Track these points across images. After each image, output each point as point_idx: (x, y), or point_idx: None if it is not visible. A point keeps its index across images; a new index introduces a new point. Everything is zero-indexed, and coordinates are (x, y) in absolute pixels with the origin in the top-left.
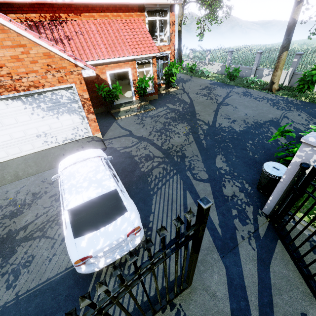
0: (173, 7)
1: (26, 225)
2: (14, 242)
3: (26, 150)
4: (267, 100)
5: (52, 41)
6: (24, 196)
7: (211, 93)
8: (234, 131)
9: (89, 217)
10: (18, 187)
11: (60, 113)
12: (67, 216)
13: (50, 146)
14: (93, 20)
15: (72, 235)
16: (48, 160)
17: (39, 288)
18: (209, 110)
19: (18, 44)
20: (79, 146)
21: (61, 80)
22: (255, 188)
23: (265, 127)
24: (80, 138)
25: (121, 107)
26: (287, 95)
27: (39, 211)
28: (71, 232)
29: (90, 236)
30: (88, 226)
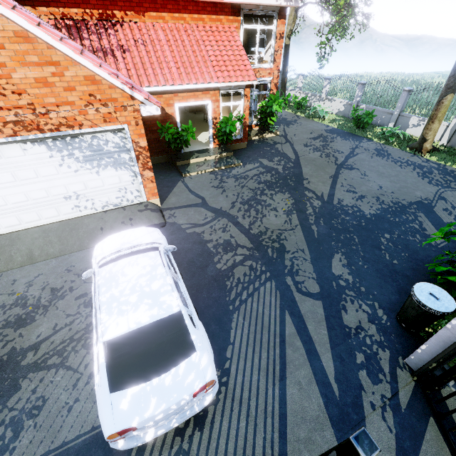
0: (283, 11)
1: (38, 343)
2: (17, 370)
3: (48, 217)
4: (413, 166)
5: (99, 52)
6: (39, 292)
7: (327, 147)
8: (362, 214)
9: (136, 353)
10: (30, 276)
11: (102, 166)
12: (102, 353)
13: (82, 214)
14: (162, 24)
15: (107, 386)
16: (79, 236)
17: None
18: (323, 175)
19: (48, 61)
20: (125, 217)
21: (108, 118)
22: (394, 319)
23: (411, 213)
24: (128, 204)
25: (192, 158)
26: (444, 161)
27: (59, 320)
28: (106, 381)
29: (135, 392)
30: (132, 372)
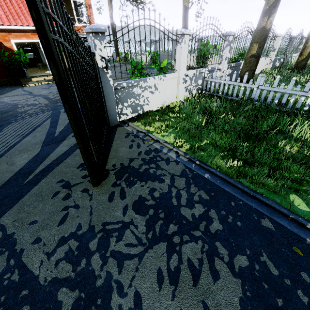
0: None
1: None
2: None
3: None
4: None
5: None
6: None
7: None
8: None
9: None
10: None
11: None
12: None
13: None
14: None
15: None
16: None
17: None
18: (119, 80)
19: None
20: None
21: None
22: None
23: None
24: None
25: (33, 78)
26: None
27: None
28: None
29: None
30: None
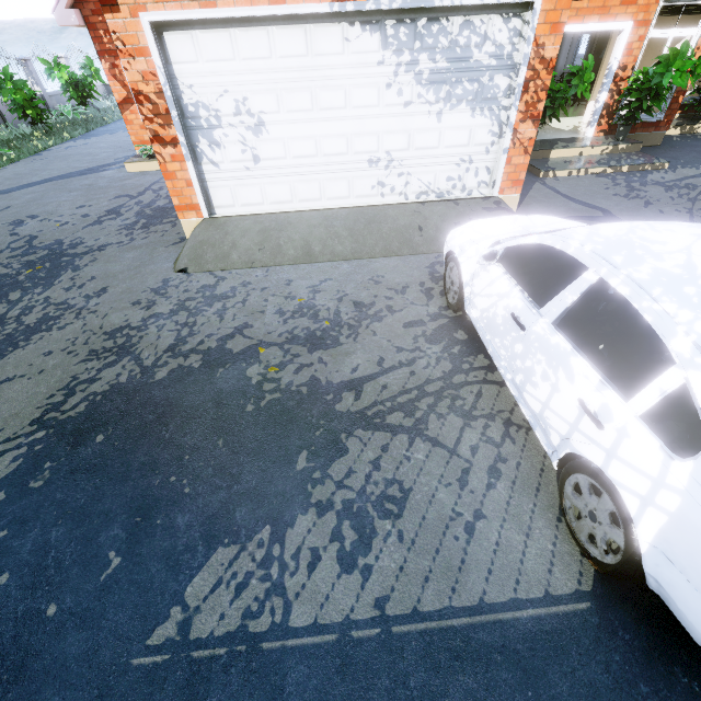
0: None
1: (358, 382)
2: (331, 416)
3: (332, 198)
4: None
5: None
6: (334, 303)
7: None
8: None
9: None
10: (313, 279)
11: (452, 100)
12: None
13: (383, 202)
14: None
15: None
16: (382, 233)
17: (460, 628)
18: None
19: None
20: (461, 217)
21: None
22: None
23: None
24: (462, 197)
25: (556, 148)
26: None
27: (385, 352)
28: None
29: None
30: None
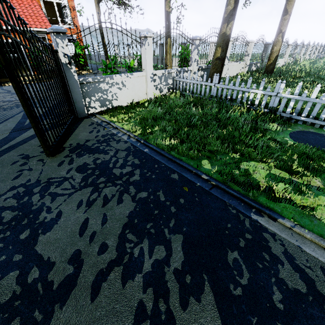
0: None
1: None
2: None
3: None
4: None
5: None
6: None
7: None
8: None
9: None
10: None
11: None
12: None
13: None
14: None
15: None
16: None
17: None
18: None
19: None
20: None
21: None
22: None
23: None
24: None
25: None
26: None
27: None
28: None
29: None
30: None
